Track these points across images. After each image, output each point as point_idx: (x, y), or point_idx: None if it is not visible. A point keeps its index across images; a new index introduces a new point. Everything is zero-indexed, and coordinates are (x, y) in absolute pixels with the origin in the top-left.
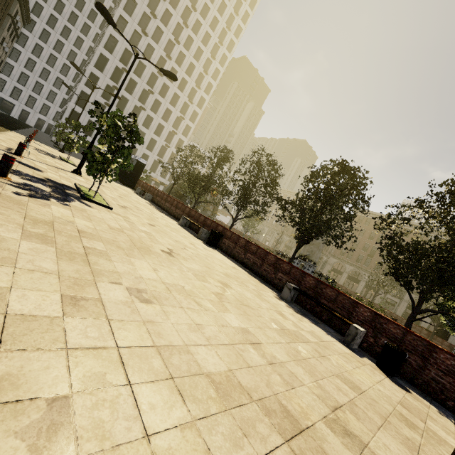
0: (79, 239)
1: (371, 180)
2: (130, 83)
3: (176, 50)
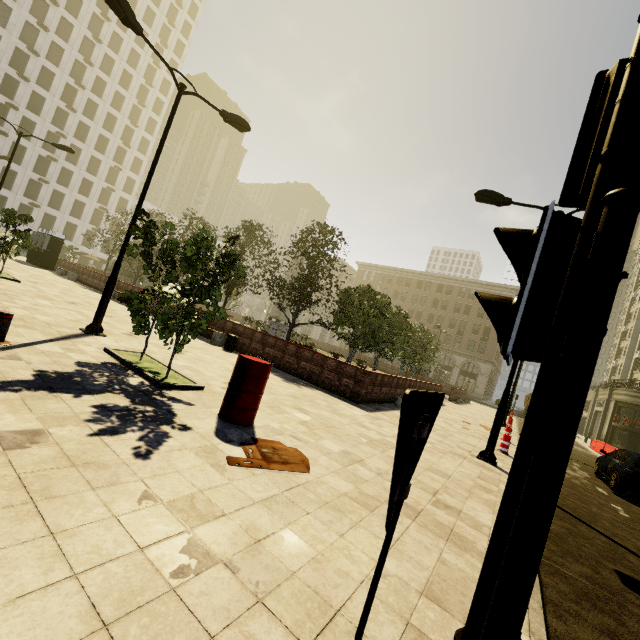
0: None
1: (277, 235)
2: (24, 124)
3: (90, 75)
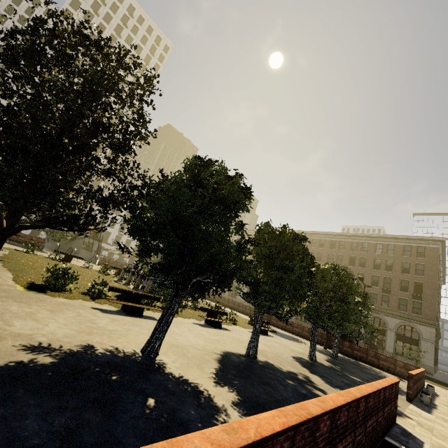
0: None
1: None
2: None
3: None
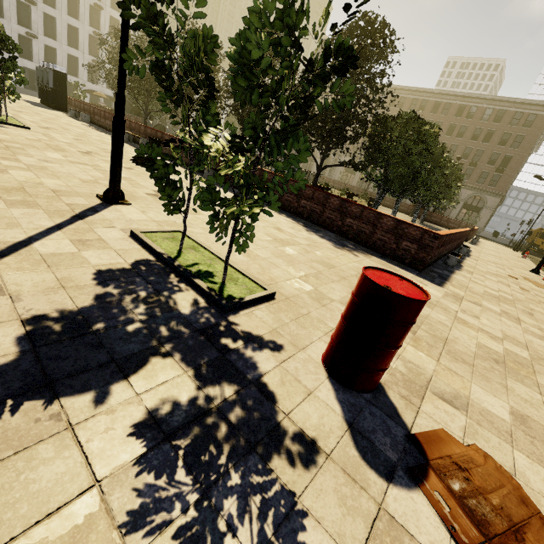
0: (0, 142)
1: None
2: None
3: None
